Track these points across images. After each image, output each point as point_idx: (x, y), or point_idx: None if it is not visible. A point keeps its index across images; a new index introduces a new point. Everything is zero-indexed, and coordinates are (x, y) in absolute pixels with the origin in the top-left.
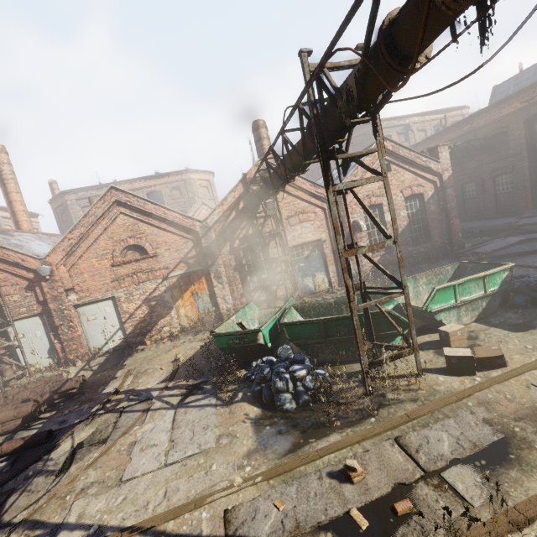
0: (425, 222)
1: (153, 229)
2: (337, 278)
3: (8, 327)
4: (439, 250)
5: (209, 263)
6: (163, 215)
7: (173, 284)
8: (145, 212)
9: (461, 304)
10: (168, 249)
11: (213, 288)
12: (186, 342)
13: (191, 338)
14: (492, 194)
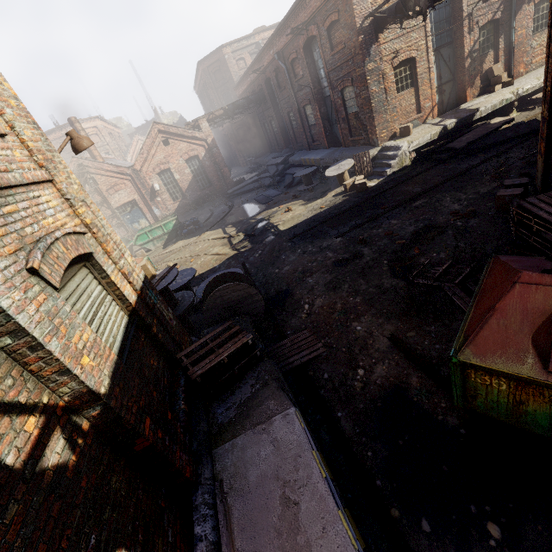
0: (207, 173)
1: None
2: (154, 220)
3: None
4: (220, 190)
5: None
6: None
7: None
8: None
9: (153, 239)
10: None
11: None
12: None
13: None
14: (273, 134)
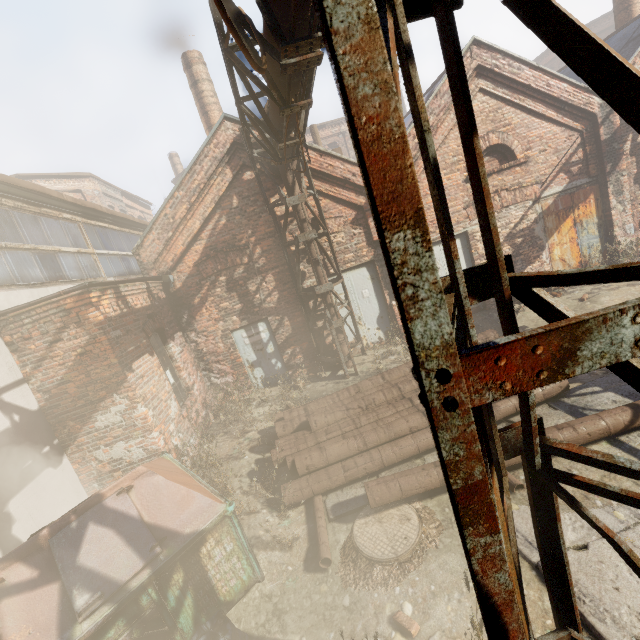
0: None
1: (522, 117)
2: None
3: (341, 281)
4: None
5: (607, 170)
6: (544, 88)
7: (546, 208)
8: (516, 86)
9: None
10: (543, 150)
11: (604, 212)
12: (601, 291)
13: (597, 287)
14: None
